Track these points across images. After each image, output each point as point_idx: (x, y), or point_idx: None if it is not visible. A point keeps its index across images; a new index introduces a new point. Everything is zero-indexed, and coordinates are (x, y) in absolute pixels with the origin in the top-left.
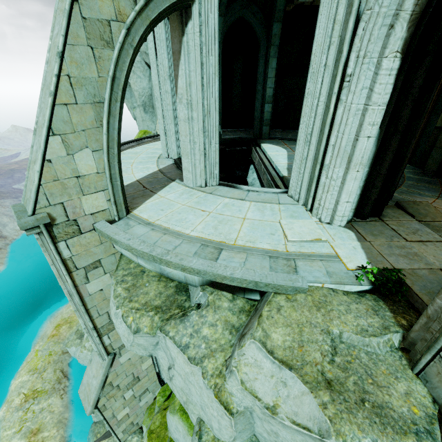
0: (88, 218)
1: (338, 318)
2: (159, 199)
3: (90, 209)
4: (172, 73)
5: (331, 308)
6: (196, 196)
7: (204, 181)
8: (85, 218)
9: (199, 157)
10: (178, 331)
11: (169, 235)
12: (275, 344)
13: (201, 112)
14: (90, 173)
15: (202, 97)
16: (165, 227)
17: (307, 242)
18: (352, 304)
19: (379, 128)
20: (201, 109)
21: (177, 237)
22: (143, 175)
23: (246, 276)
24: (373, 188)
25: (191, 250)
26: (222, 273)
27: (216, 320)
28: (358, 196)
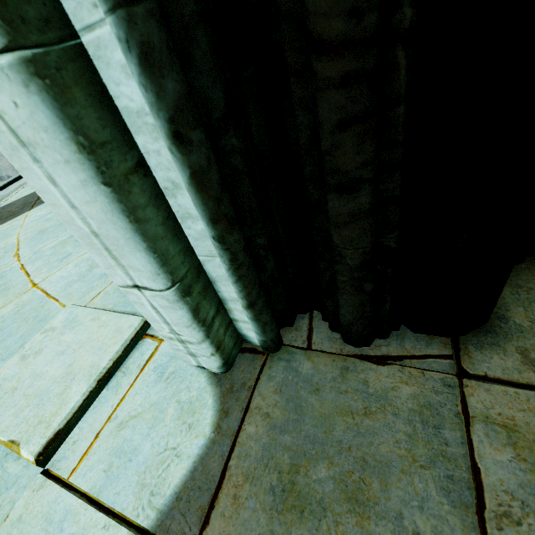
0: None
1: None
2: (13, 223)
3: None
4: None
5: None
6: None
7: None
8: None
9: None
10: None
11: None
12: None
13: None
14: None
15: None
16: None
17: None
18: None
19: None
20: None
21: None
22: None
23: None
24: (328, 190)
25: None
26: None
27: None
28: (216, 248)
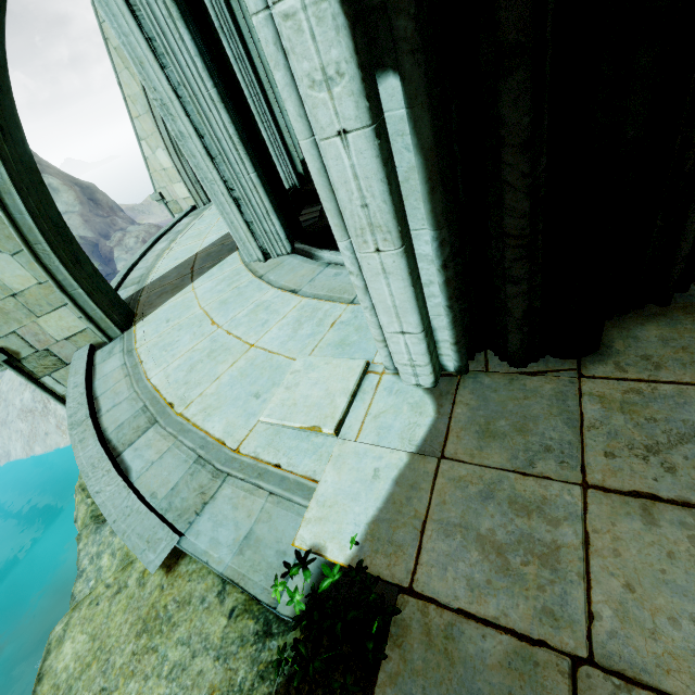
0: (64, 345)
1: (144, 677)
2: (185, 295)
3: (60, 333)
4: (225, 18)
5: (158, 644)
6: (235, 286)
7: (257, 250)
8: (60, 345)
9: (230, 209)
10: (87, 544)
11: (129, 378)
12: (55, 666)
13: (184, 118)
14: (29, 287)
15: (169, 86)
16: (139, 361)
17: (296, 429)
18: (205, 656)
19: (398, 75)
20: (181, 112)
21: (133, 384)
22: (212, 241)
23: (107, 505)
24: (507, 283)
25: (122, 417)
26: (90, 487)
27: (120, 547)
28: (446, 311)
